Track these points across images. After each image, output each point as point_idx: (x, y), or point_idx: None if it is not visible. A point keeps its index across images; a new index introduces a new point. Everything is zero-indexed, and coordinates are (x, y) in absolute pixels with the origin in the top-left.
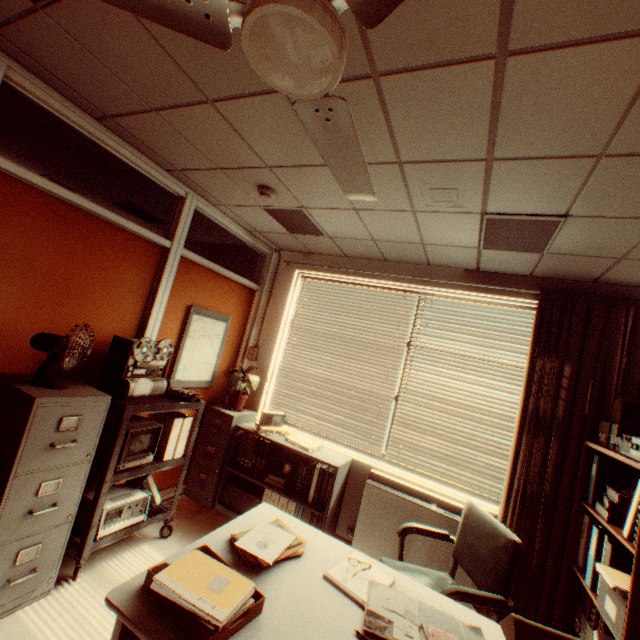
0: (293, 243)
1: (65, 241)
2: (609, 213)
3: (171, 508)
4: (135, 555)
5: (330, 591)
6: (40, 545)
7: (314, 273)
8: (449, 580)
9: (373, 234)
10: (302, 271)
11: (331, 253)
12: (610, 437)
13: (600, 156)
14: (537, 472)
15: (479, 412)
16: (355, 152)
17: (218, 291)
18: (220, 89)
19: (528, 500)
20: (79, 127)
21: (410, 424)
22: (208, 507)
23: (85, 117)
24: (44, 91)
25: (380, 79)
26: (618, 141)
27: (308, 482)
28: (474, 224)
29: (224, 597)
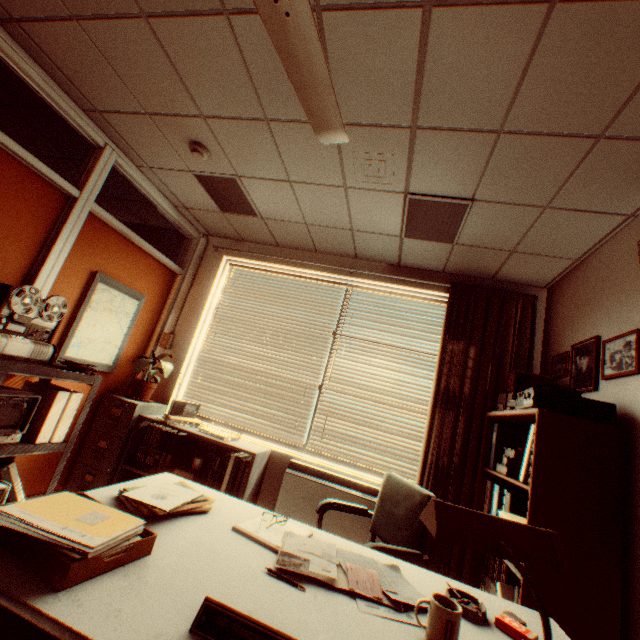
0: (224, 226)
1: None
2: (505, 198)
3: None
4: None
5: (239, 540)
6: None
7: (244, 261)
8: None
9: (306, 216)
10: (231, 258)
11: (263, 241)
12: (507, 403)
13: (499, 133)
14: (448, 446)
15: (398, 397)
16: (296, 66)
17: (133, 264)
18: (157, 0)
19: (440, 473)
20: None
21: (333, 412)
22: None
23: None
24: None
25: (323, 14)
26: (513, 117)
27: (221, 475)
28: (398, 206)
29: (100, 528)
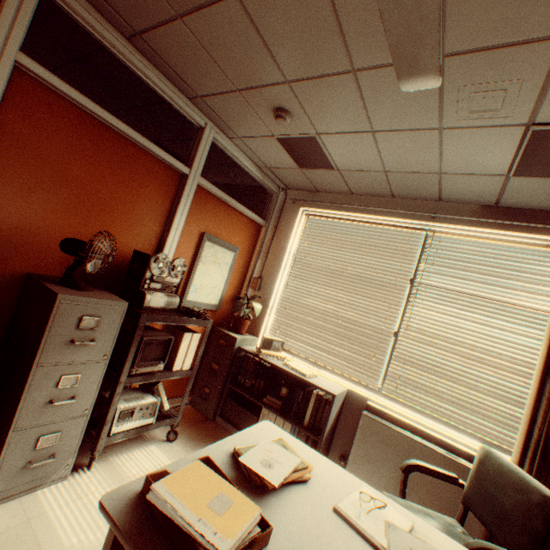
0: (300, 180)
1: (95, 157)
2: None
3: (177, 415)
4: (143, 454)
5: (342, 528)
6: (59, 433)
7: (318, 210)
8: (459, 528)
9: (386, 164)
10: (306, 208)
11: (336, 190)
12: None
13: None
14: None
15: (489, 354)
16: None
17: (229, 222)
18: None
19: None
20: (111, 46)
21: (410, 361)
22: (210, 419)
23: (117, 35)
24: (80, 5)
25: None
26: None
27: (304, 406)
28: (512, 142)
29: (227, 522)
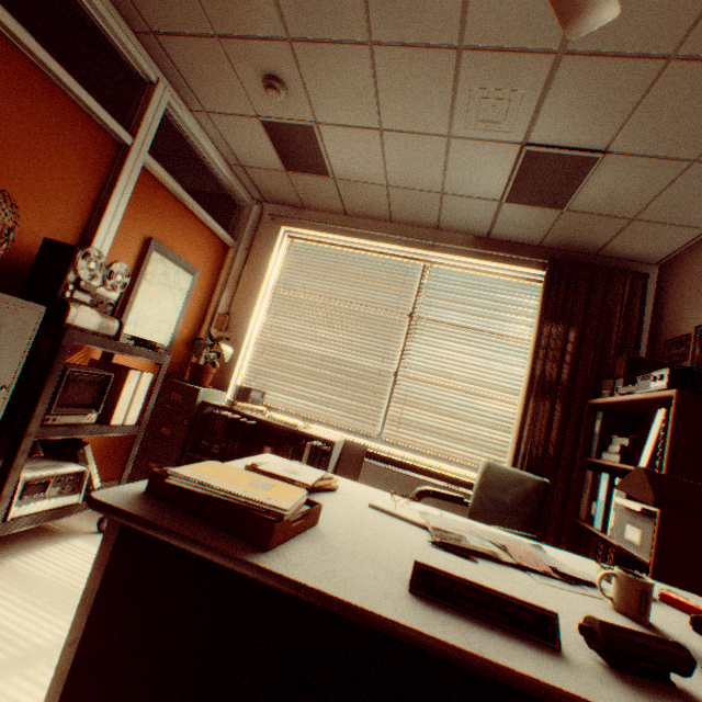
0: (284, 189)
1: None
2: (646, 150)
3: None
4: (63, 550)
5: (383, 516)
6: None
7: (305, 232)
8: None
9: (390, 175)
10: (290, 229)
11: (328, 208)
12: (618, 389)
13: (670, 59)
14: (543, 435)
15: (482, 385)
16: None
17: (186, 232)
18: None
19: (534, 463)
20: None
21: (410, 401)
22: None
23: None
24: None
25: None
26: (696, 35)
27: None
28: (509, 162)
29: (277, 494)
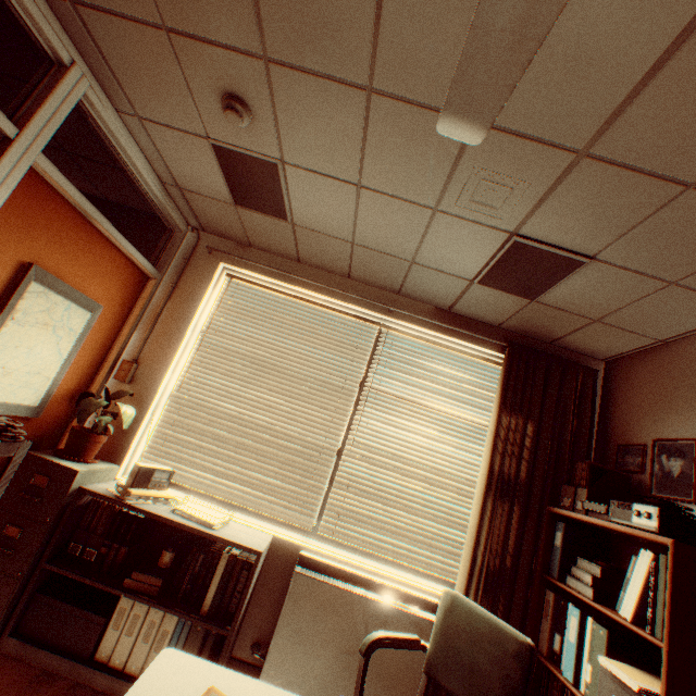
0: (229, 222)
1: None
2: (633, 264)
3: None
4: None
5: None
6: None
7: (248, 273)
8: None
9: (359, 233)
10: (231, 266)
11: (279, 251)
12: (584, 502)
13: (689, 187)
14: (501, 543)
15: (435, 472)
16: (547, 3)
17: (89, 257)
18: None
19: (492, 578)
20: None
21: (355, 486)
22: None
23: None
24: None
25: None
26: None
27: (205, 579)
28: (493, 247)
29: None
